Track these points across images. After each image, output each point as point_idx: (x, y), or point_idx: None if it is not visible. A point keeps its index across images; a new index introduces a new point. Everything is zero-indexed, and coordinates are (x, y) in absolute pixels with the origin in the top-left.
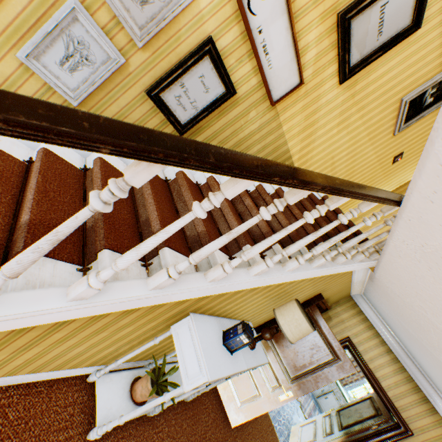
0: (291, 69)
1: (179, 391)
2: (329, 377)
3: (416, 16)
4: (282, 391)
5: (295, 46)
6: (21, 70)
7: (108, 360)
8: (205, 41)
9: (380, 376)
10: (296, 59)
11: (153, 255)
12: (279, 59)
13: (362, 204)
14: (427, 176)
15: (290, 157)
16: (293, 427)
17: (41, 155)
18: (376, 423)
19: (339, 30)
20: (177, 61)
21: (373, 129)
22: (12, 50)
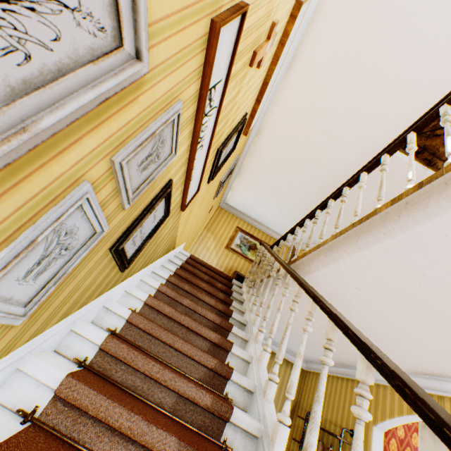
0: (197, 184)
1: None
2: None
3: (235, 144)
4: None
5: (203, 171)
6: None
7: None
8: (168, 184)
9: None
10: (200, 178)
11: (221, 429)
12: (195, 181)
13: (289, 281)
14: (329, 268)
15: (176, 238)
16: None
17: None
18: None
19: (217, 157)
20: (144, 206)
21: (209, 200)
22: None
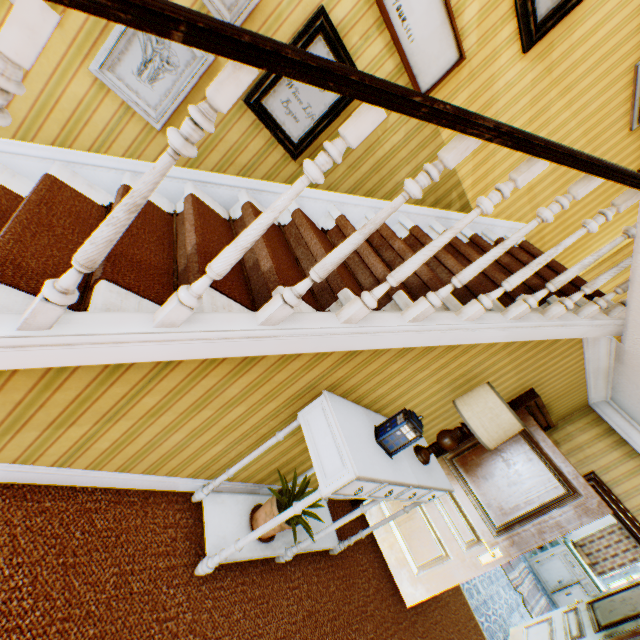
0: (442, 38)
1: (315, 498)
2: (562, 524)
3: None
4: (484, 549)
5: (444, 1)
6: (95, 89)
7: (217, 472)
8: (314, 14)
9: None
10: (449, 22)
11: (265, 301)
12: (423, 26)
13: (574, 186)
14: None
15: (458, 182)
16: (512, 629)
17: (121, 192)
18: None
19: None
20: None
21: (592, 124)
22: (85, 64)
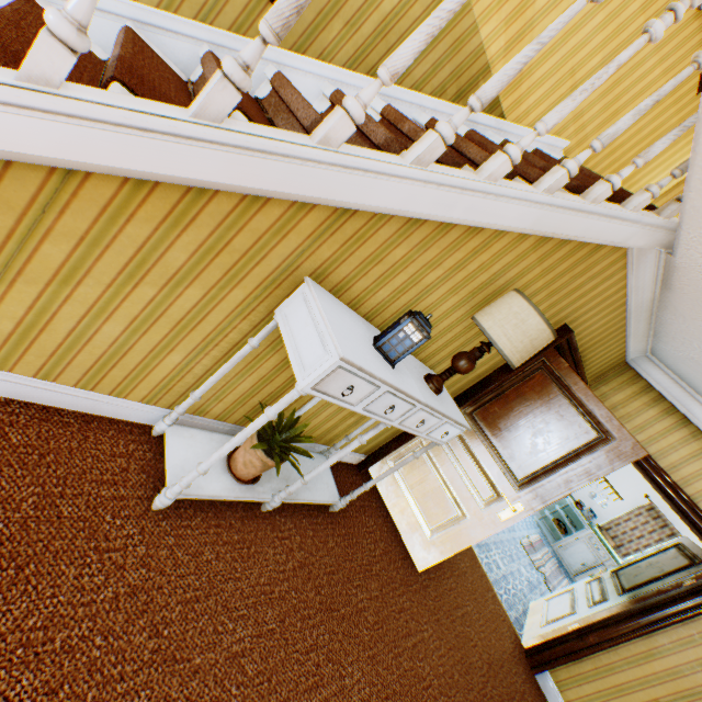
0: None
1: (291, 397)
2: (591, 471)
3: None
4: (504, 505)
5: None
6: None
7: (181, 399)
8: None
9: (696, 492)
10: None
11: None
12: None
13: None
14: None
15: (487, 67)
16: (532, 603)
17: None
18: (691, 575)
19: None
20: None
21: None
22: None
